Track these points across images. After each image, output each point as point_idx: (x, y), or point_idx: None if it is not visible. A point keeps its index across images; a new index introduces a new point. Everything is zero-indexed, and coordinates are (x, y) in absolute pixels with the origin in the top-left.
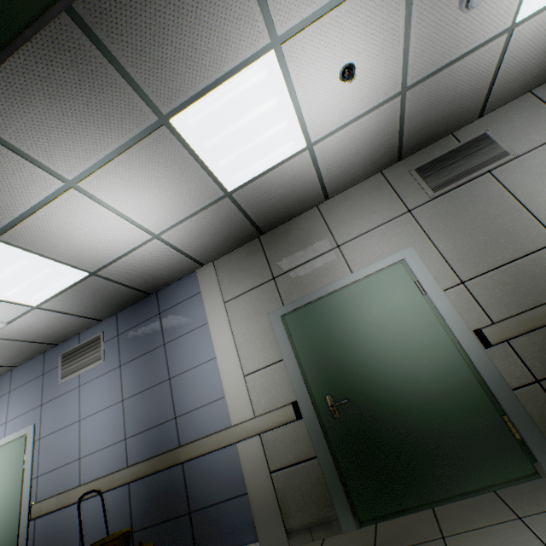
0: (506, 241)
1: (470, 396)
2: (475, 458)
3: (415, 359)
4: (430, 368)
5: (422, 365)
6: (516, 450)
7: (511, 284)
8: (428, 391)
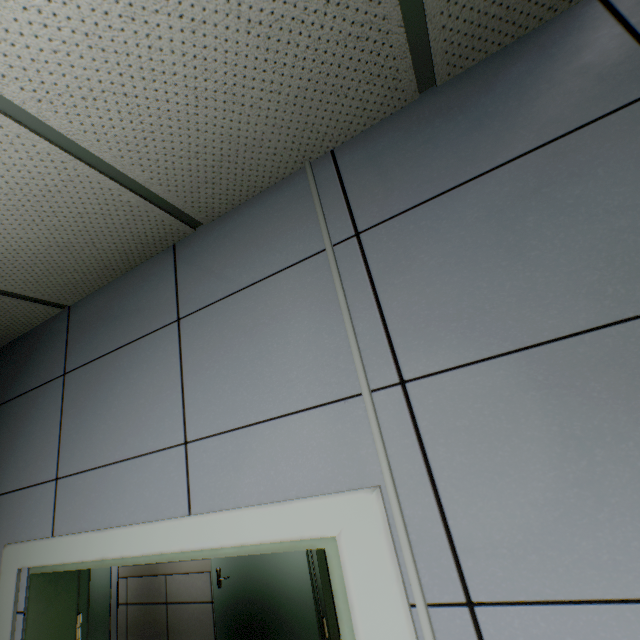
0: None
1: (106, 600)
2: (96, 632)
3: (97, 569)
4: (100, 578)
5: (98, 574)
6: (108, 634)
7: None
8: (95, 590)
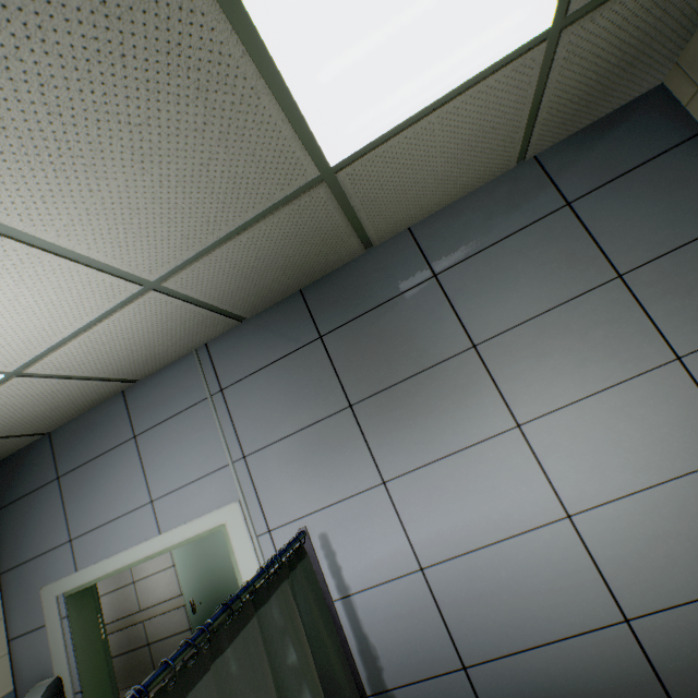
0: (117, 576)
1: None
2: None
3: None
4: None
5: None
6: None
7: (113, 603)
8: None
